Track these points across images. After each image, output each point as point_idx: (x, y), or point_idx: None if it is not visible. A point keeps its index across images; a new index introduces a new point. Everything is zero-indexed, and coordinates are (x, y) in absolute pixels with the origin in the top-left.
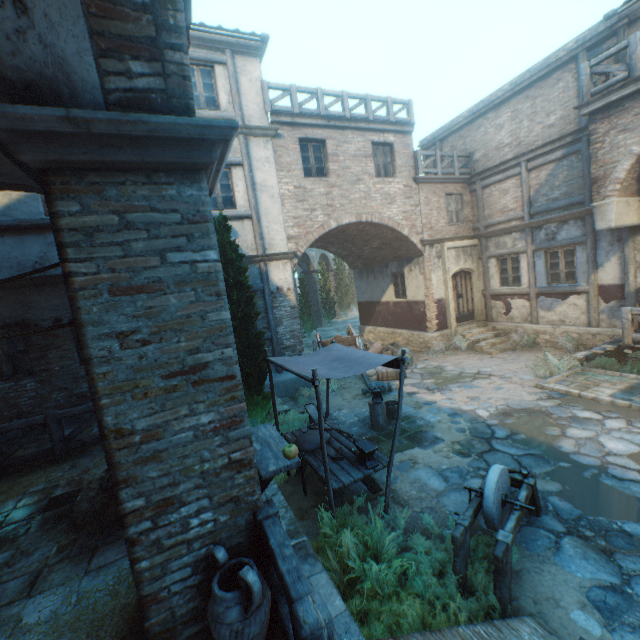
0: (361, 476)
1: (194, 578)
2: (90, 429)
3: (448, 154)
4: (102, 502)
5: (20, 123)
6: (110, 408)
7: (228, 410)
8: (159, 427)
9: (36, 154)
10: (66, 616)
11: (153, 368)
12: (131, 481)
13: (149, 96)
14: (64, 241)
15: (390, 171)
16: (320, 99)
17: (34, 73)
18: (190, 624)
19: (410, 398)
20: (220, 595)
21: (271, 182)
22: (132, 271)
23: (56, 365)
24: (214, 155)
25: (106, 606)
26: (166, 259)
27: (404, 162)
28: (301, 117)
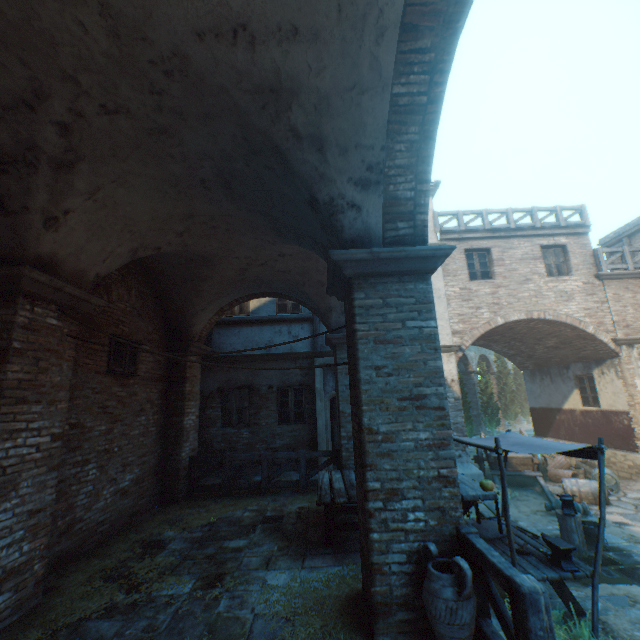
0: (555, 576)
1: (407, 566)
2: (279, 478)
3: (639, 248)
4: (301, 527)
5: (350, 257)
6: (366, 413)
7: (438, 433)
8: (393, 433)
9: (351, 270)
10: (296, 588)
11: (392, 392)
12: (373, 467)
13: (404, 238)
14: (355, 313)
15: (563, 270)
16: (484, 217)
17: (355, 235)
18: (402, 608)
19: (619, 528)
20: (436, 573)
21: (438, 285)
22: (386, 330)
23: (263, 421)
24: (438, 264)
25: (323, 591)
26: (405, 324)
27: (580, 260)
28: (466, 233)
